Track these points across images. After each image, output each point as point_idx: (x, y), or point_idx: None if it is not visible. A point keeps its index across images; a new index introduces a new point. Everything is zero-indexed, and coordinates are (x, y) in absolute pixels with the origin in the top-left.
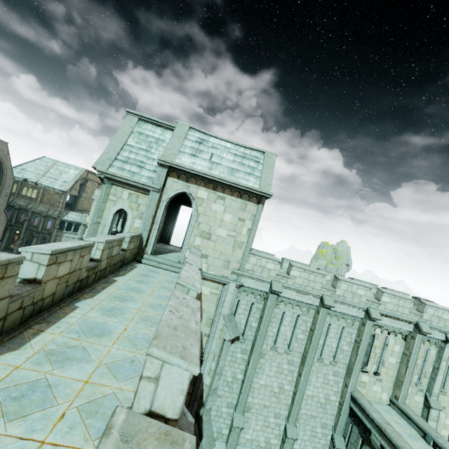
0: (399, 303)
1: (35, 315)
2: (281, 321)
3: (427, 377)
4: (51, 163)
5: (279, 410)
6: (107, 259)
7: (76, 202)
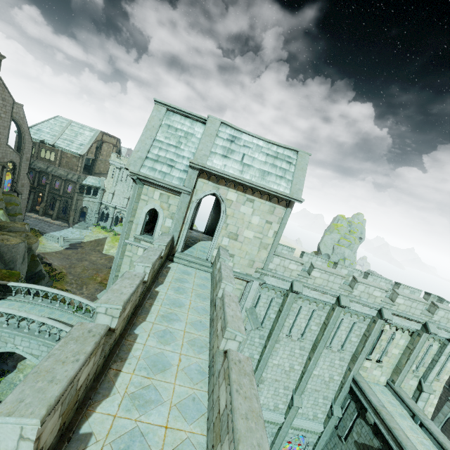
0: (412, 305)
1: (110, 352)
2: (297, 314)
3: (425, 367)
4: (66, 124)
5: (288, 384)
6: (151, 276)
7: (93, 165)
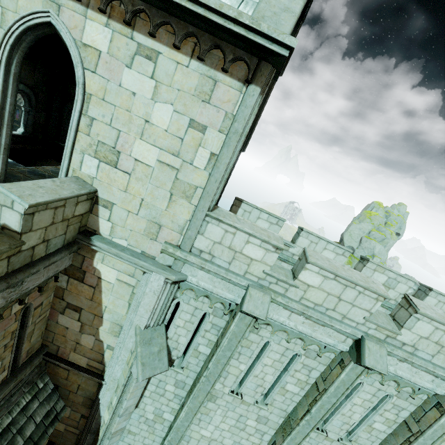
0: None
1: None
2: (259, 355)
3: None
4: None
5: None
6: None
7: None
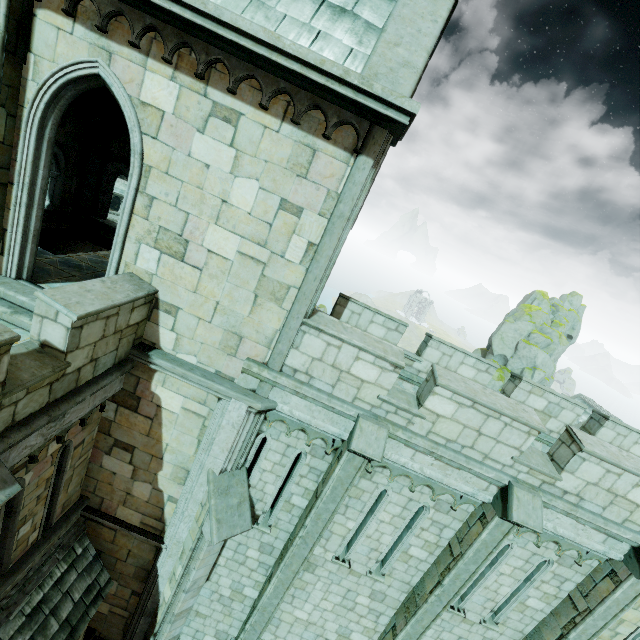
0: None
1: None
2: (374, 508)
3: None
4: None
5: None
6: None
7: None
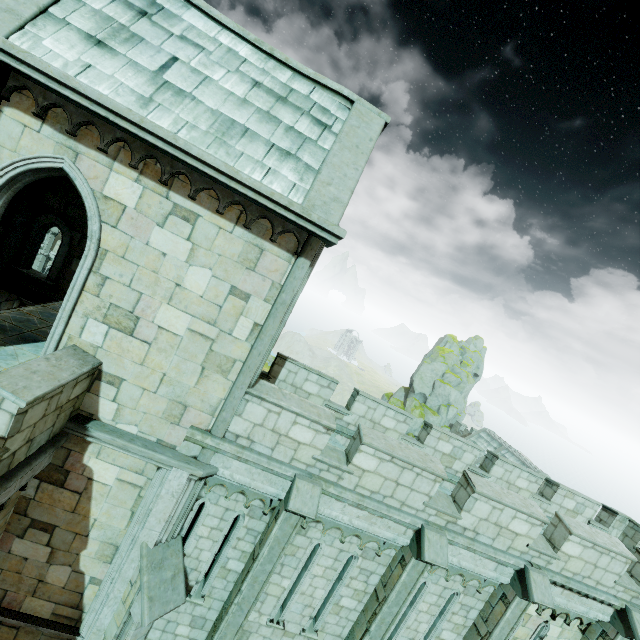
0: (599, 561)
1: None
2: (308, 563)
3: None
4: None
5: None
6: None
7: None
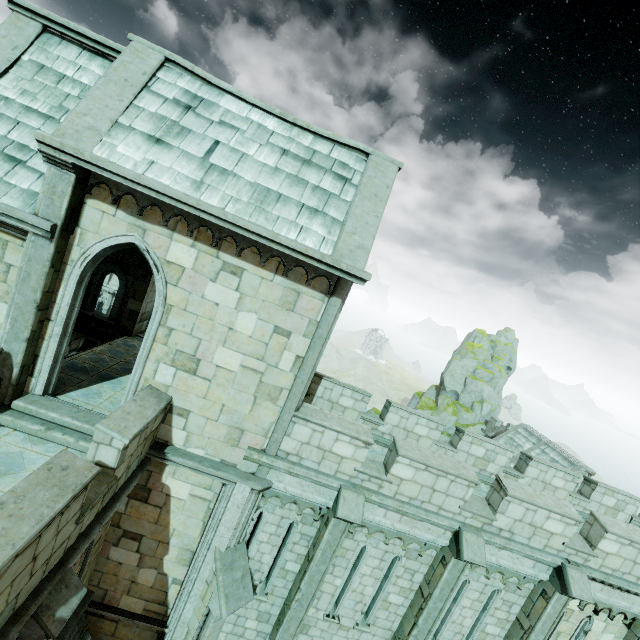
0: (638, 557)
1: None
2: (356, 564)
3: None
4: None
5: None
6: None
7: None
